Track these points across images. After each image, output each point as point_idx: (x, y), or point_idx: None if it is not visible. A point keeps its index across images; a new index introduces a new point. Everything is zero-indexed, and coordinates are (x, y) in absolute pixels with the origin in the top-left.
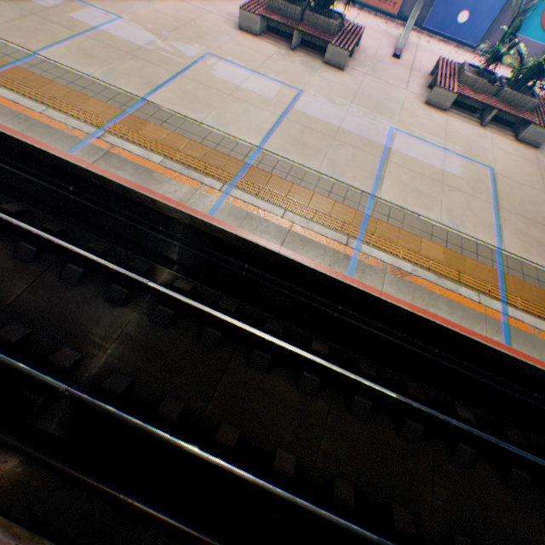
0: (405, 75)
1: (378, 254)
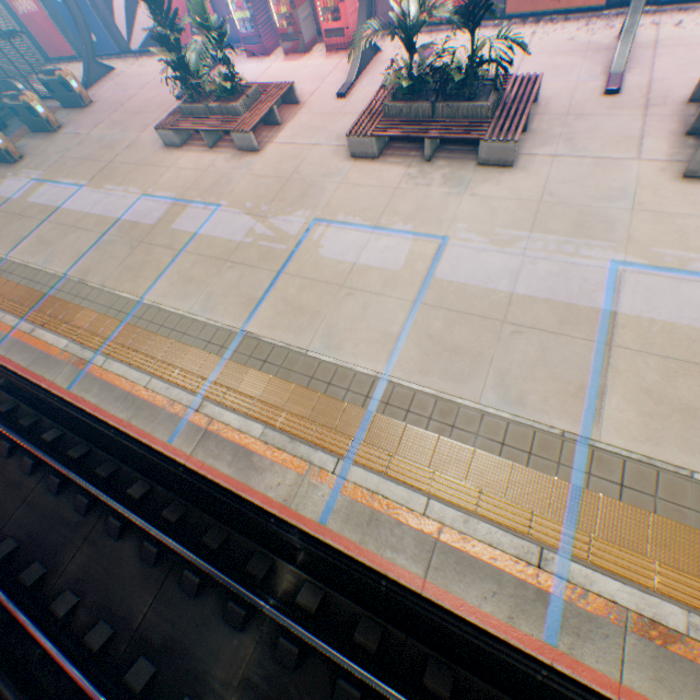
0: (634, 124)
1: (605, 584)
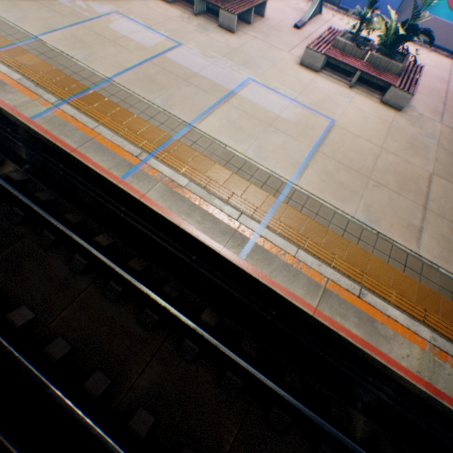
0: (297, 42)
1: (163, 168)
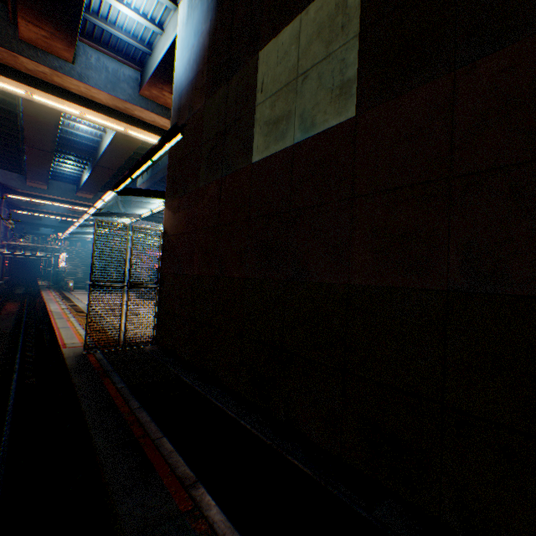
0: None
1: (73, 318)
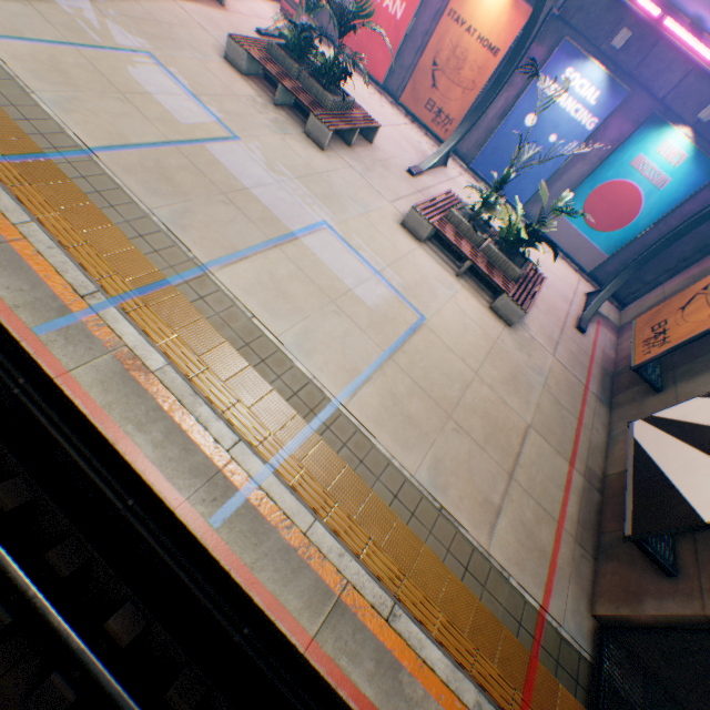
0: (406, 192)
1: (126, 328)
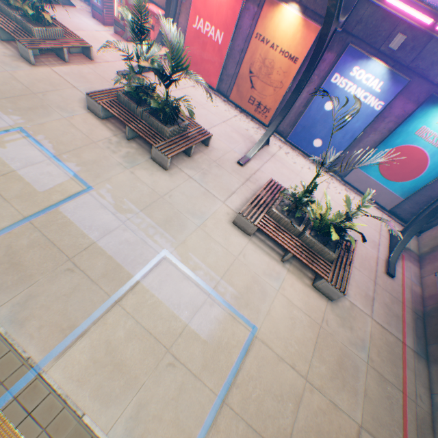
0: (237, 184)
1: None
